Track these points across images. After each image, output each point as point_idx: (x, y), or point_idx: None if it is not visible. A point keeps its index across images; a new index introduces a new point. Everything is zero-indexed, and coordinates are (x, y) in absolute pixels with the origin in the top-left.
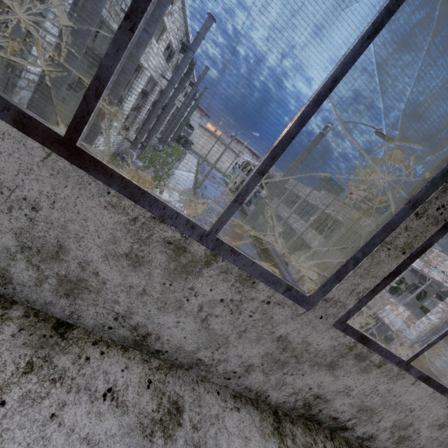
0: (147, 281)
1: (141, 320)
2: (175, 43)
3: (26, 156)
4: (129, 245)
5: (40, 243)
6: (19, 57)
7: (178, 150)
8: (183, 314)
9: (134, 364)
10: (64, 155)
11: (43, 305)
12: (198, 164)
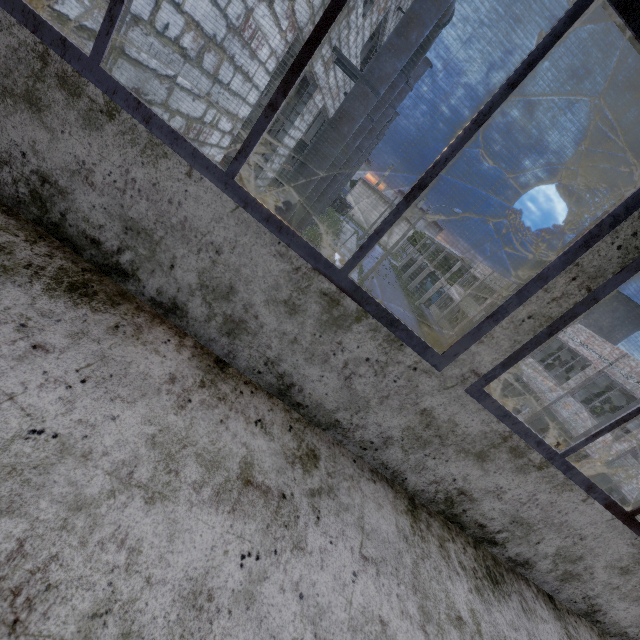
0: (624, 582)
1: (600, 602)
2: None
3: (598, 517)
4: (627, 563)
5: (568, 554)
6: (251, 175)
7: (333, 218)
8: (635, 604)
9: (590, 631)
10: (622, 520)
11: (540, 582)
12: (358, 240)
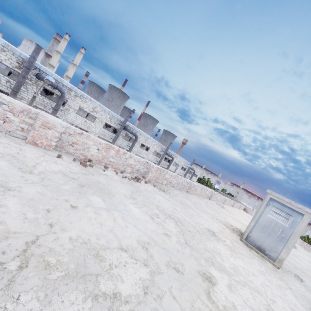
0: None
1: None
2: (113, 124)
3: None
4: None
5: None
6: None
7: None
8: None
9: None
10: None
11: None
12: None
